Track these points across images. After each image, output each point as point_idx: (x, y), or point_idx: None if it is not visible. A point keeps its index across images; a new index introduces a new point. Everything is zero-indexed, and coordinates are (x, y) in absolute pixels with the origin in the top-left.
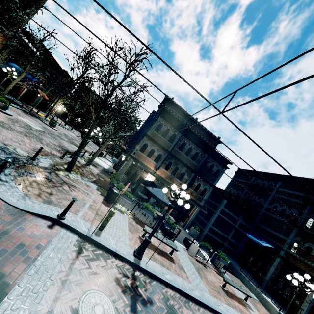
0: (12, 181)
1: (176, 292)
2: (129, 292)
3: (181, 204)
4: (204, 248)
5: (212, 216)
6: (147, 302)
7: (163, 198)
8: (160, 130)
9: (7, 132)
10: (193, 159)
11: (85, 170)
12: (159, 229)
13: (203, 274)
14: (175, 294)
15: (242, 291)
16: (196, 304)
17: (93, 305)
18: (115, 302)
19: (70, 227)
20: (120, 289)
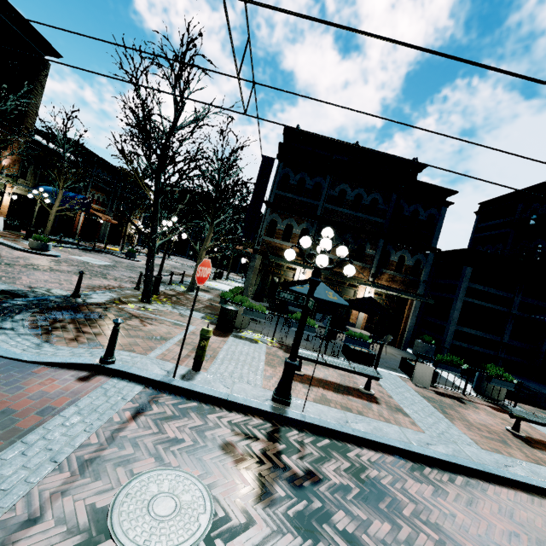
0: (24, 327)
1: (387, 453)
2: (256, 465)
3: (324, 263)
4: (447, 367)
5: (451, 308)
6: (304, 480)
7: (327, 296)
8: (289, 186)
9: (42, 274)
10: (370, 214)
11: (183, 297)
12: (337, 354)
13: (458, 415)
14: (383, 457)
15: None
16: (444, 471)
17: (153, 499)
18: (214, 488)
19: (127, 373)
20: (232, 461)
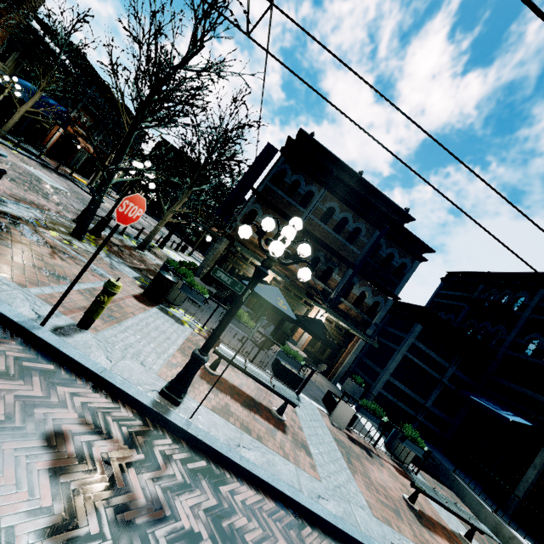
0: None
1: (269, 496)
2: (82, 474)
3: (277, 252)
4: (369, 414)
5: (391, 358)
6: (140, 513)
7: (277, 302)
8: (282, 183)
9: None
10: (349, 241)
11: (127, 251)
12: (265, 366)
13: (362, 468)
14: (262, 501)
15: (460, 516)
16: (325, 535)
17: None
18: None
19: None
20: (48, 461)
